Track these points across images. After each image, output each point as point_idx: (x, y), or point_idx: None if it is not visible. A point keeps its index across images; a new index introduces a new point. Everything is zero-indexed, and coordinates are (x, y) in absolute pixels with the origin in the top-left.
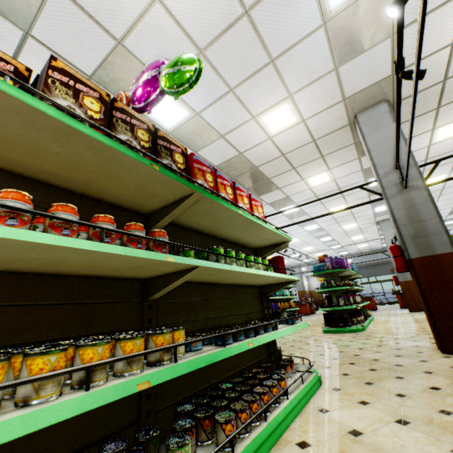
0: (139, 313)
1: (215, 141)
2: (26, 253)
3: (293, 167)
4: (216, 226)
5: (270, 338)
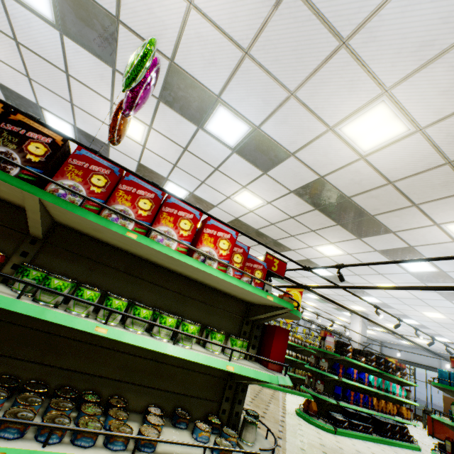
0: None
1: (285, 160)
2: None
3: (413, 203)
4: (139, 252)
5: None
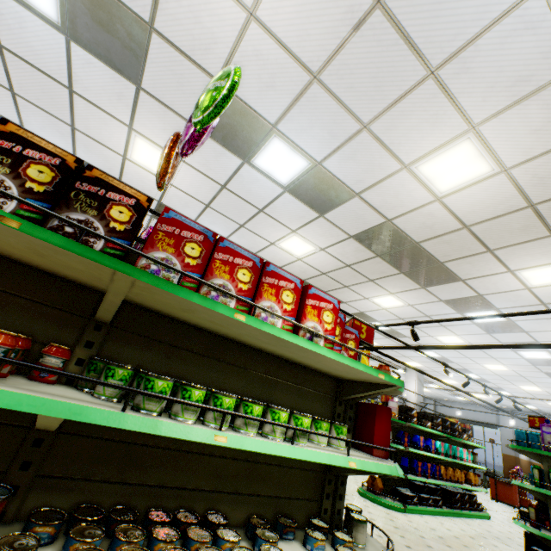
0: (16, 446)
1: (347, 201)
2: None
3: (488, 248)
4: (228, 331)
5: None
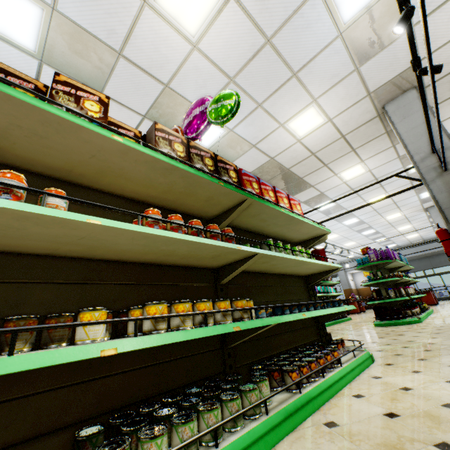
0: (214, 293)
1: (247, 151)
2: (161, 246)
3: (324, 164)
4: (263, 225)
5: (319, 313)
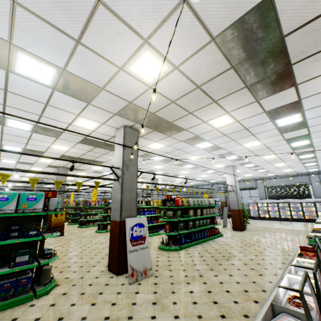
0: None
1: None
2: None
3: None
4: None
5: None
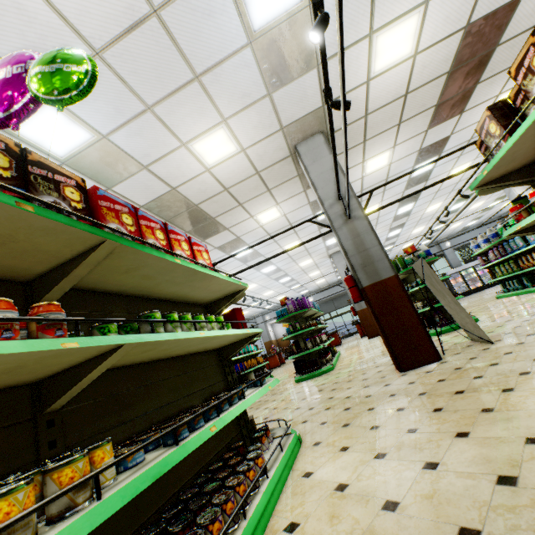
0: (30, 438)
1: (136, 173)
2: None
3: (239, 203)
4: (149, 284)
5: (237, 412)
